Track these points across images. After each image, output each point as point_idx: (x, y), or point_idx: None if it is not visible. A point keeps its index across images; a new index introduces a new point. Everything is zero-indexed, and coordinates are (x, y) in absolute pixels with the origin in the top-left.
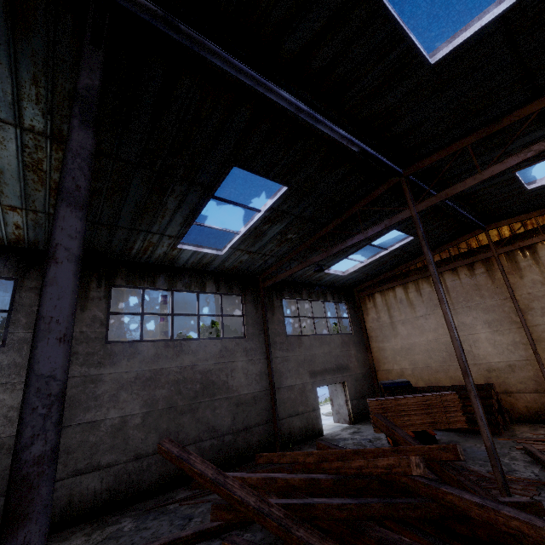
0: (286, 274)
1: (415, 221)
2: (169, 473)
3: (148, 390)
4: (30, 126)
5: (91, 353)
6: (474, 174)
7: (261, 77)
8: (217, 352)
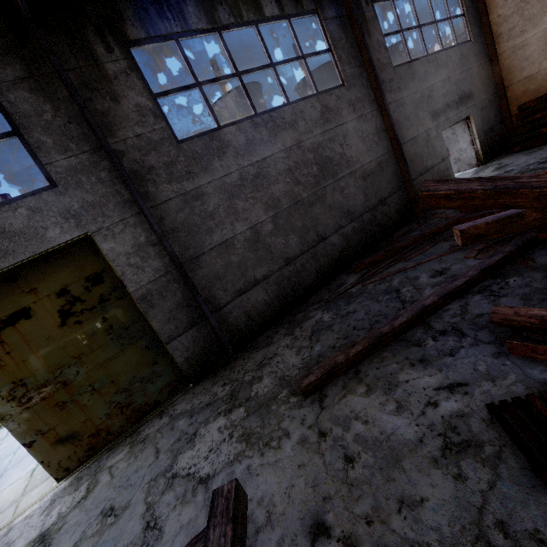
0: None
1: None
2: (324, 267)
3: (262, 190)
4: None
5: (170, 163)
6: None
7: None
8: (319, 117)
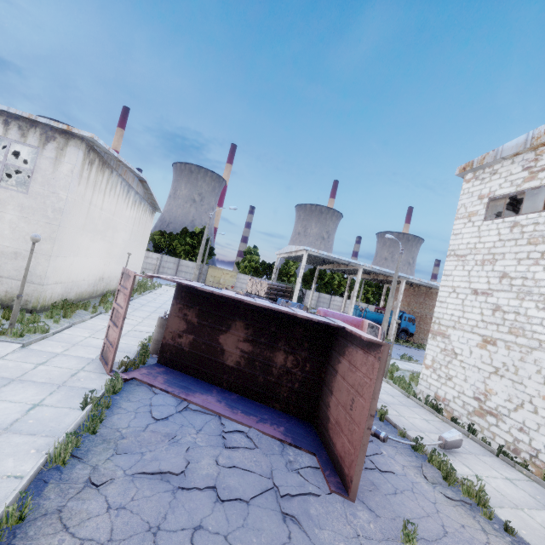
0: None
1: None
2: None
3: None
4: None
5: None
6: None
7: None
8: None
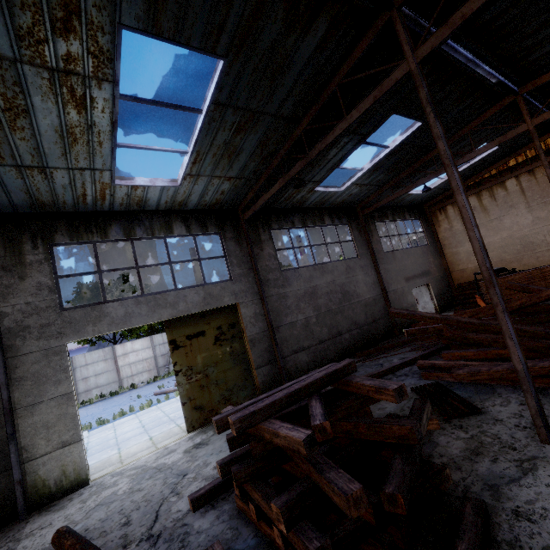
0: (389, 199)
1: (533, 134)
2: (339, 351)
3: (313, 300)
4: (281, 114)
5: (276, 279)
6: None
7: (451, 42)
8: (344, 270)
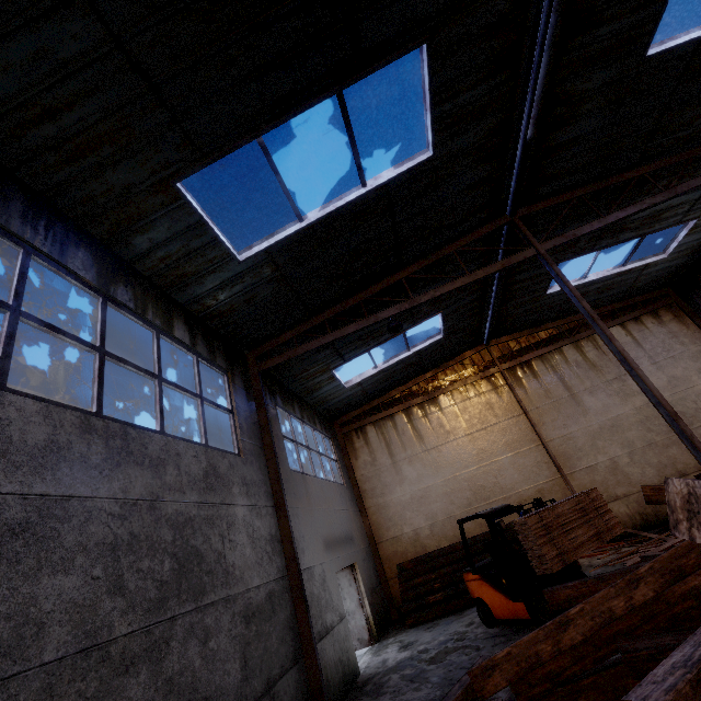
0: (322, 341)
1: (548, 258)
2: None
3: (8, 578)
4: None
5: None
6: (599, 218)
7: None
8: (201, 476)
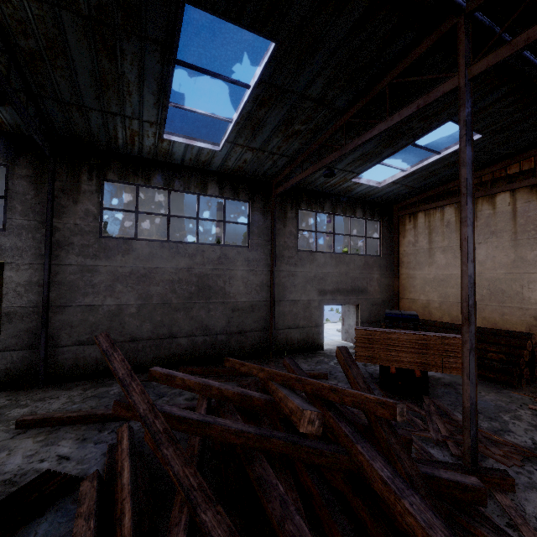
0: (296, 179)
1: (461, 95)
2: (162, 357)
3: (143, 285)
4: None
5: (86, 245)
6: None
7: None
8: (216, 259)
